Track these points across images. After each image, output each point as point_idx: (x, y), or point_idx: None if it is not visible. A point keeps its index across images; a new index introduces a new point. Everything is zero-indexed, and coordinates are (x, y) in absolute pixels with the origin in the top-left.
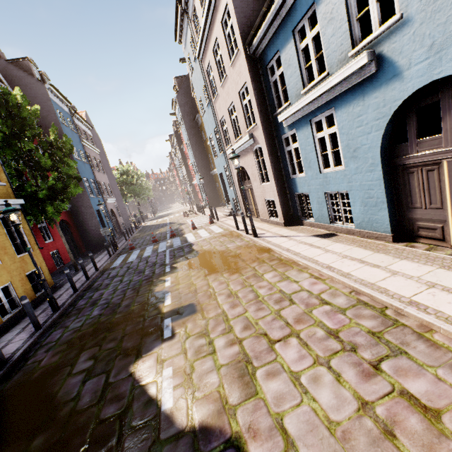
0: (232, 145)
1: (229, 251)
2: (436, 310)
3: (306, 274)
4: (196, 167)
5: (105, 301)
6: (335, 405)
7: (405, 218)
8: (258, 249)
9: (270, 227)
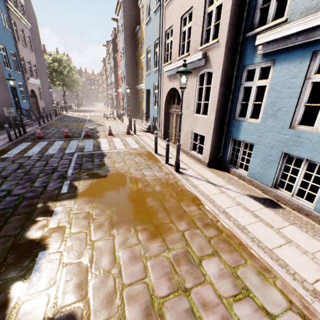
0: (172, 63)
1: (145, 182)
2: None
3: (278, 293)
4: (125, 77)
5: None
6: None
7: None
8: (183, 193)
9: (190, 162)
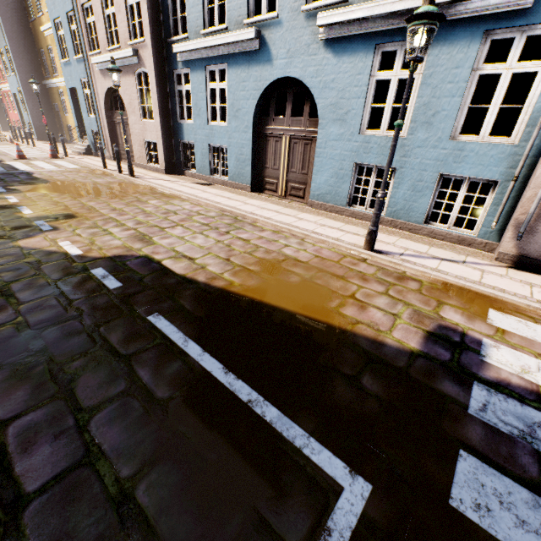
0: (102, 53)
1: (99, 184)
2: (261, 215)
3: (188, 203)
4: (13, 61)
5: None
6: (205, 243)
7: (260, 175)
8: (138, 186)
9: (148, 172)
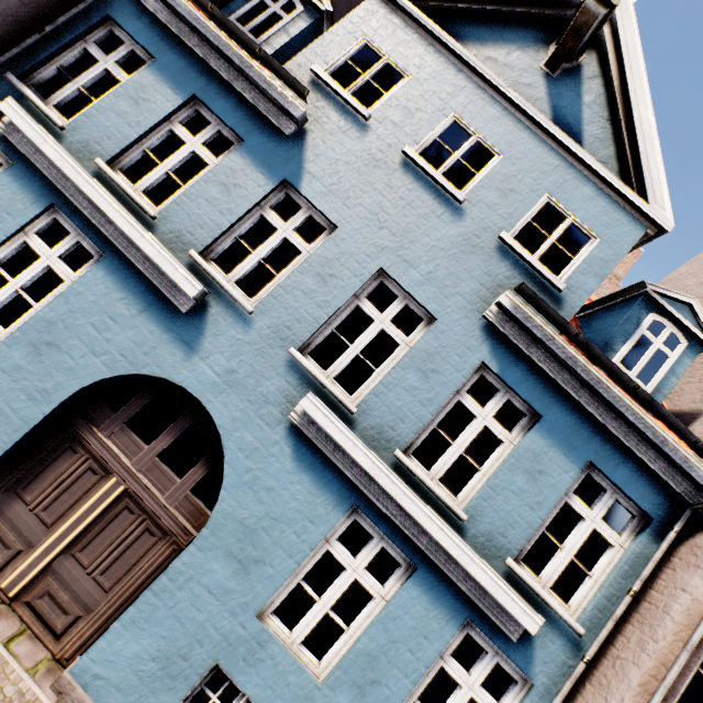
0: None
1: None
2: None
3: None
4: None
5: None
6: None
7: None
8: None
9: None
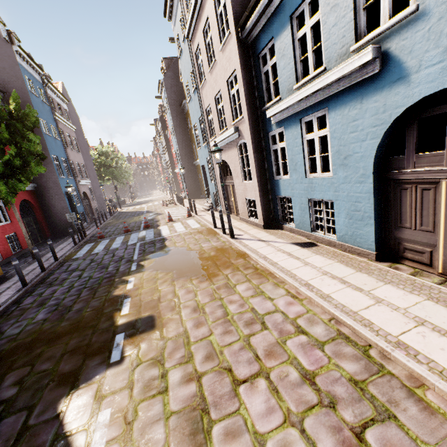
0: (216, 137)
1: (202, 251)
2: (428, 358)
3: (283, 290)
4: (179, 156)
5: (55, 302)
6: None
7: (391, 237)
8: (234, 253)
9: (248, 228)
